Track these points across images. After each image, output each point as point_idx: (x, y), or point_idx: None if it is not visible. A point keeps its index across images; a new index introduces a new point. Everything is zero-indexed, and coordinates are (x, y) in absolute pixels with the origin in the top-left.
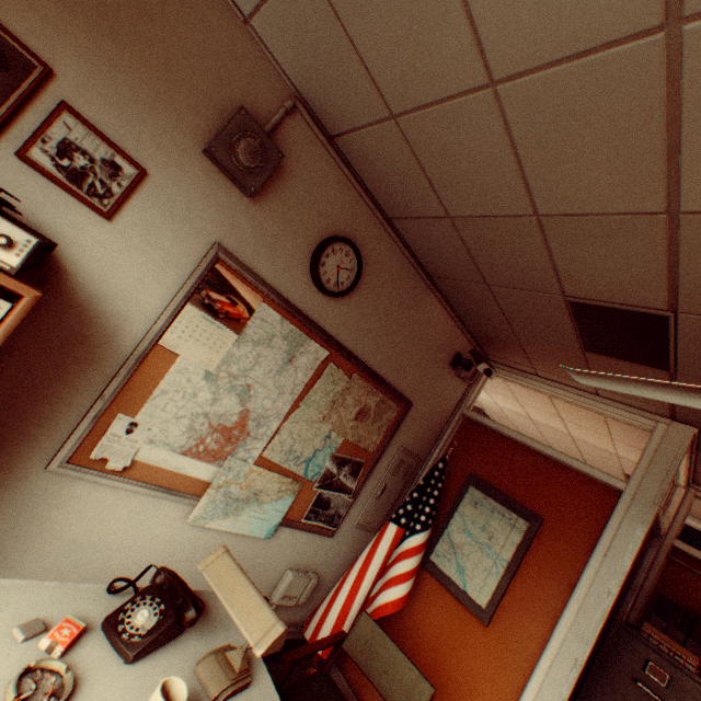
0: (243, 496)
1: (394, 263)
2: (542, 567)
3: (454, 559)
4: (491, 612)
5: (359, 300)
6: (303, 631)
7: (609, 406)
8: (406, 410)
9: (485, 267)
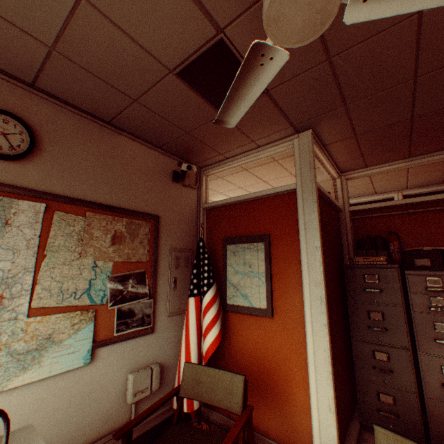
0: (35, 346)
1: (69, 121)
2: (283, 261)
3: (239, 293)
4: (271, 307)
5: (52, 157)
6: (172, 405)
7: (268, 149)
8: (157, 222)
9: (118, 84)
